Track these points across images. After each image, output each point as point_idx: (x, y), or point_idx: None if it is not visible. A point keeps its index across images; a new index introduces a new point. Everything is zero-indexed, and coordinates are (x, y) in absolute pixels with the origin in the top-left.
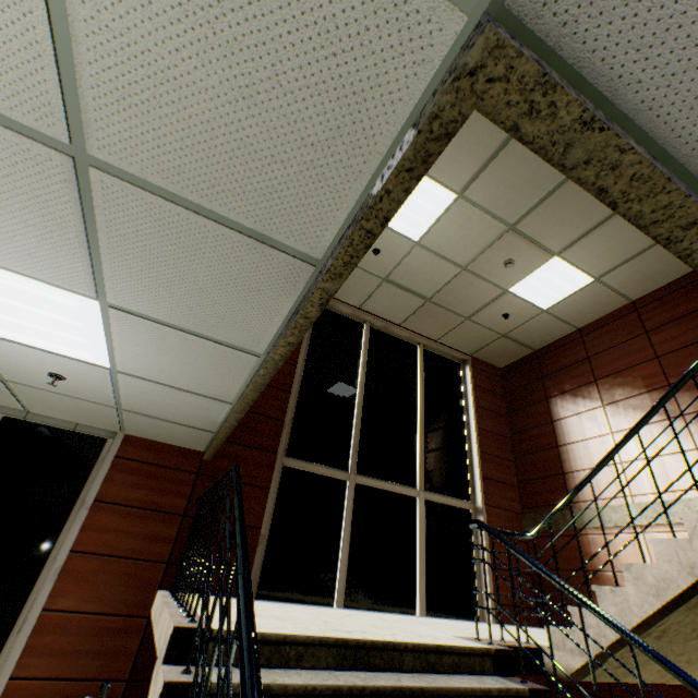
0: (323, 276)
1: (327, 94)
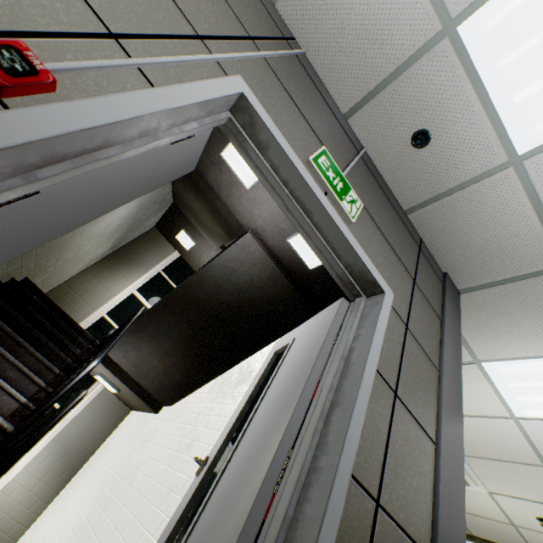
0: (474, 540)
1: (506, 539)
